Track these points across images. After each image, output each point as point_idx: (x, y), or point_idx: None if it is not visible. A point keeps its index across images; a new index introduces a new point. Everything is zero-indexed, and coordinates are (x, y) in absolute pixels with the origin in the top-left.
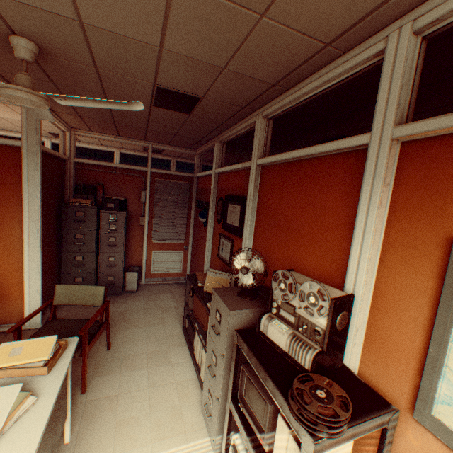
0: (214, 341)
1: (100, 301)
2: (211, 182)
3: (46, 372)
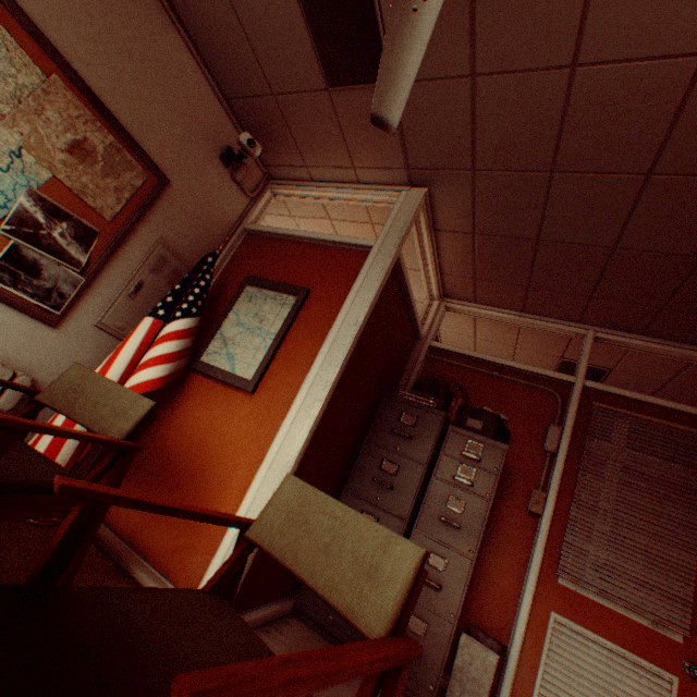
0: None
1: (380, 613)
2: None
3: None
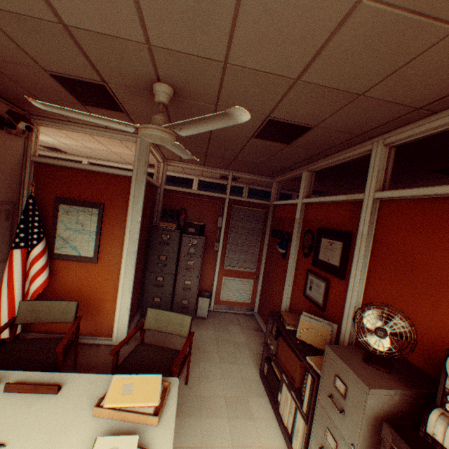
0: (331, 417)
1: (186, 332)
2: (296, 212)
3: (156, 423)
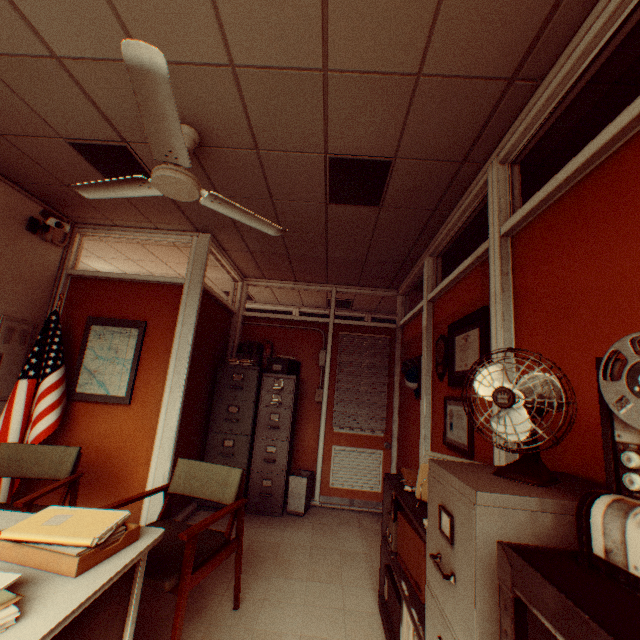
0: (442, 605)
1: (231, 496)
2: (422, 318)
3: (73, 571)
